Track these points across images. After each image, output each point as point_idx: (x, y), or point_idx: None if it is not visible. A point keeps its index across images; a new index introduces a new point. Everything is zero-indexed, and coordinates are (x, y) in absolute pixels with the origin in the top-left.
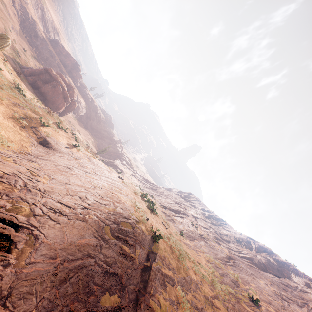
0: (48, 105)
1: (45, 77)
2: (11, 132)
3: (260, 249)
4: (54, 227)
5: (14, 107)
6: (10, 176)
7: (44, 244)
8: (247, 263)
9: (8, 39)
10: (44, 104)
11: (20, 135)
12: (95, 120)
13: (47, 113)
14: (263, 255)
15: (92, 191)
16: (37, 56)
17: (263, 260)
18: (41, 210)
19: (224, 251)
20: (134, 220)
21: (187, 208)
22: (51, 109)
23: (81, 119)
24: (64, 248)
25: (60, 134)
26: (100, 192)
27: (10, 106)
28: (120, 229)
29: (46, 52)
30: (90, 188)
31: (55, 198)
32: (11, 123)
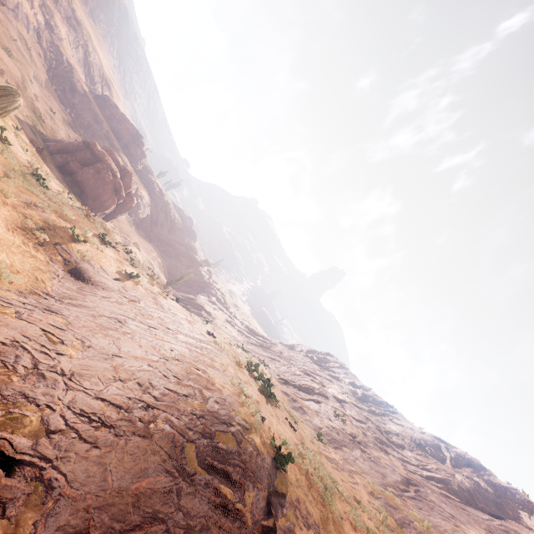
0: (87, 202)
1: (83, 155)
2: (18, 254)
3: (459, 462)
4: (87, 457)
5: (27, 210)
6: (7, 347)
7: (64, 501)
8: (439, 492)
9: (18, 96)
10: (80, 200)
11: (33, 260)
12: (166, 226)
13: (84, 218)
14: (467, 473)
15: (162, 369)
16: (72, 122)
17: (467, 483)
18: (63, 419)
19: (396, 467)
20: (240, 426)
21: (326, 383)
22: (92, 209)
23: (142, 225)
24: (104, 505)
25: (106, 254)
26: (176, 370)
27: (20, 207)
28: (215, 449)
29: (87, 115)
30: (158, 363)
31: (91, 390)
32: (19, 238)
